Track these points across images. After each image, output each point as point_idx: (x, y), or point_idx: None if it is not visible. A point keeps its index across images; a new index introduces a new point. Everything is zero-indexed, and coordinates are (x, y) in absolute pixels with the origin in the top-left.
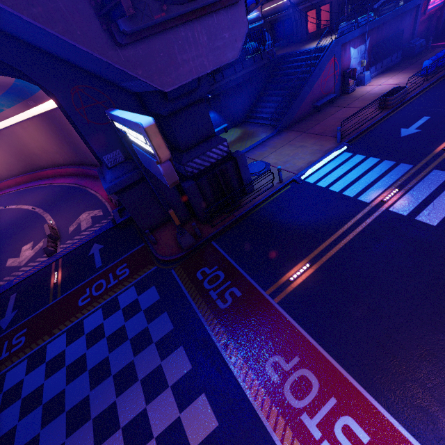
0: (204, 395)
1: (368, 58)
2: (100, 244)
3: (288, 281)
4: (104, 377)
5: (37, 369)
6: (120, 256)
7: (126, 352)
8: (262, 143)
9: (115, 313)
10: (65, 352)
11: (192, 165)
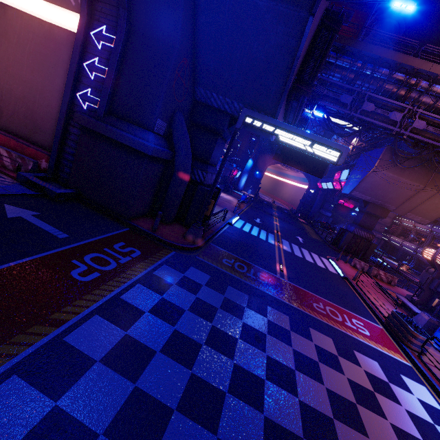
0: (311, 328)
1: None
2: (26, 208)
3: (281, 271)
4: (232, 342)
5: (85, 377)
6: (101, 233)
7: (229, 318)
8: None
9: (172, 288)
10: (134, 337)
11: (208, 176)
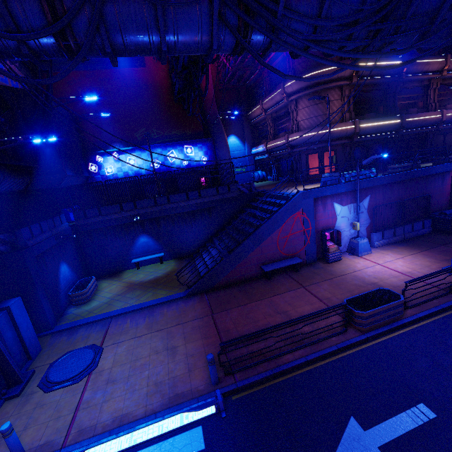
0: None
1: (371, 220)
2: None
3: None
4: None
5: None
6: None
7: None
8: (155, 306)
9: None
10: None
11: None
